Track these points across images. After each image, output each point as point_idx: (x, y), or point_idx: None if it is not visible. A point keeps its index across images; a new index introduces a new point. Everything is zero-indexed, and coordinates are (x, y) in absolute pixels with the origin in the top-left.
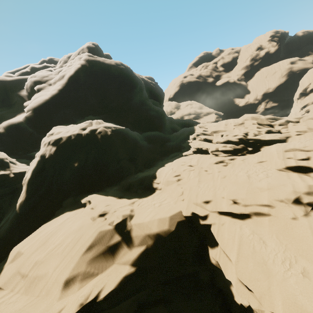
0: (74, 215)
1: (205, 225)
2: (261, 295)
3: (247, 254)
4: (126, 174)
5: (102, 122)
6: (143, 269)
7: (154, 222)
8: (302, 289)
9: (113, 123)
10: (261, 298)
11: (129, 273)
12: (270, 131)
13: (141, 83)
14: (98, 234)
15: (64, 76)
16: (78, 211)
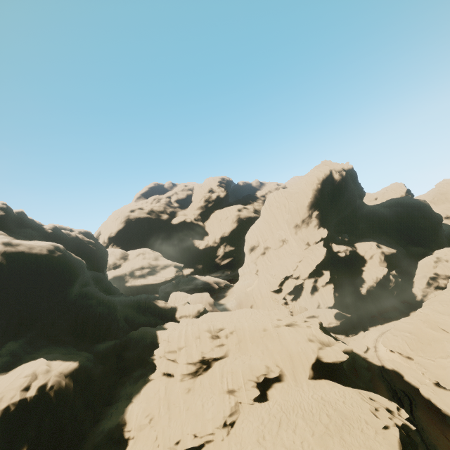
0: None
1: None
2: None
3: None
4: (88, 431)
5: (47, 363)
6: None
7: None
8: None
9: (57, 354)
10: None
11: None
12: (217, 345)
13: (82, 265)
14: None
15: None
16: None
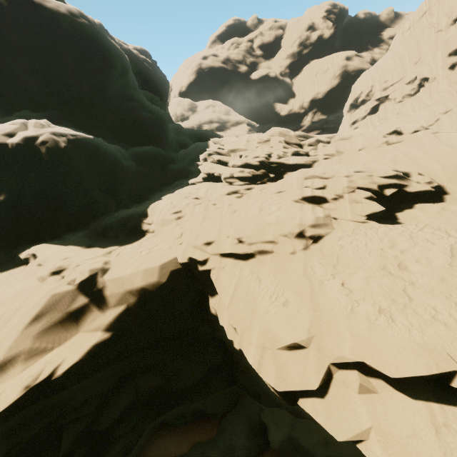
0: (7, 277)
1: (205, 271)
2: (243, 330)
3: (240, 295)
4: (101, 213)
5: (49, 124)
6: (122, 333)
7: (138, 275)
8: (278, 317)
9: (72, 128)
10: (243, 333)
11: (101, 340)
12: (297, 153)
13: (124, 59)
14: (50, 298)
15: None
16: (16, 270)
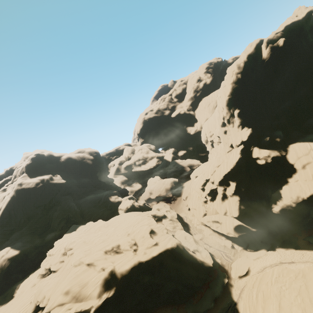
0: None
1: None
2: None
3: None
4: (12, 284)
5: (8, 251)
6: None
7: None
8: None
9: (19, 243)
10: None
11: None
12: (60, 260)
13: (60, 185)
14: None
15: (1, 209)
16: None
